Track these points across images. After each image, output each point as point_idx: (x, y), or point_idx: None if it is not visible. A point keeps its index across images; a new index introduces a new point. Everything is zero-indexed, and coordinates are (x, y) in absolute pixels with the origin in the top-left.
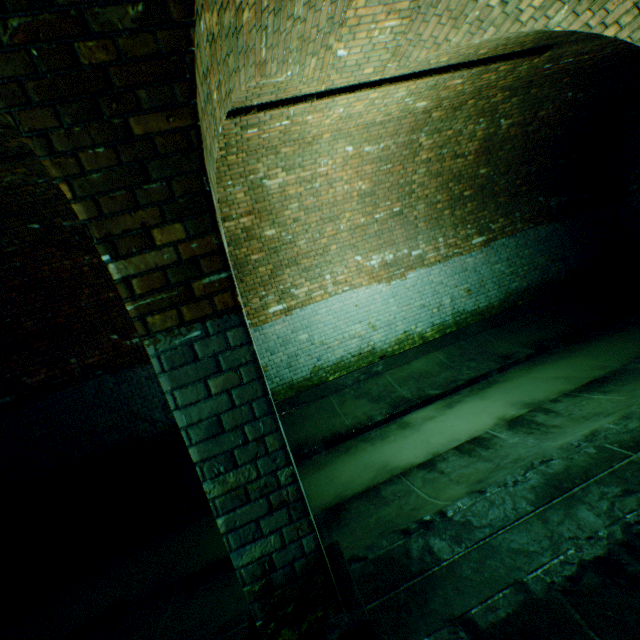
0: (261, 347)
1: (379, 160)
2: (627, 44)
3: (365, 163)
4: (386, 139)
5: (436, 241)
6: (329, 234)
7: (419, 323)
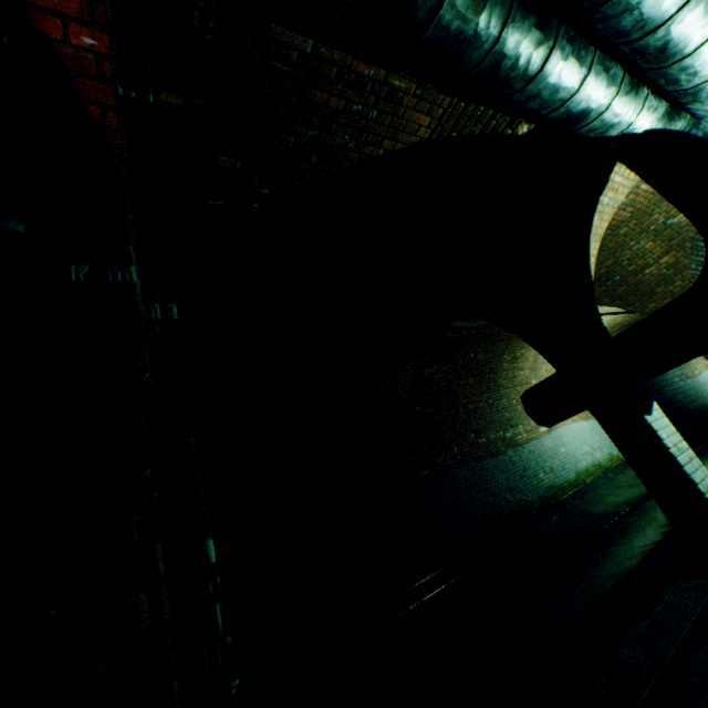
0: (544, 453)
1: None
2: None
3: None
4: None
5: None
6: None
7: (612, 448)
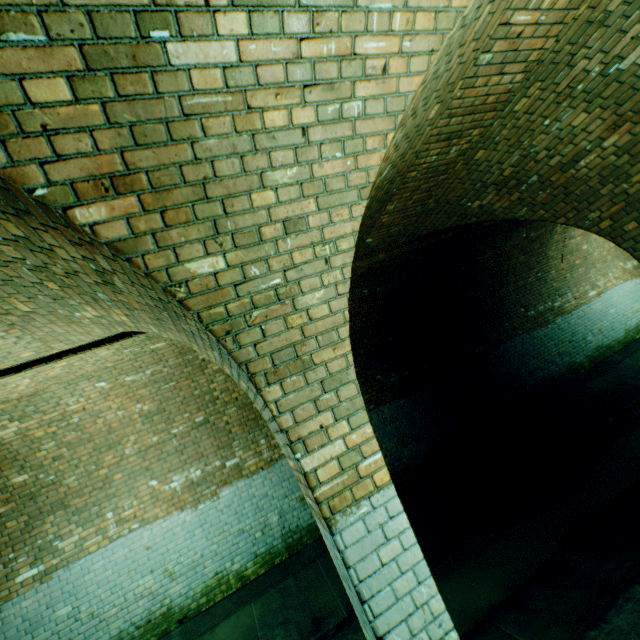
0: None
1: (155, 382)
2: (380, 263)
3: (136, 388)
4: (151, 366)
5: (257, 443)
6: (111, 462)
7: (237, 556)
